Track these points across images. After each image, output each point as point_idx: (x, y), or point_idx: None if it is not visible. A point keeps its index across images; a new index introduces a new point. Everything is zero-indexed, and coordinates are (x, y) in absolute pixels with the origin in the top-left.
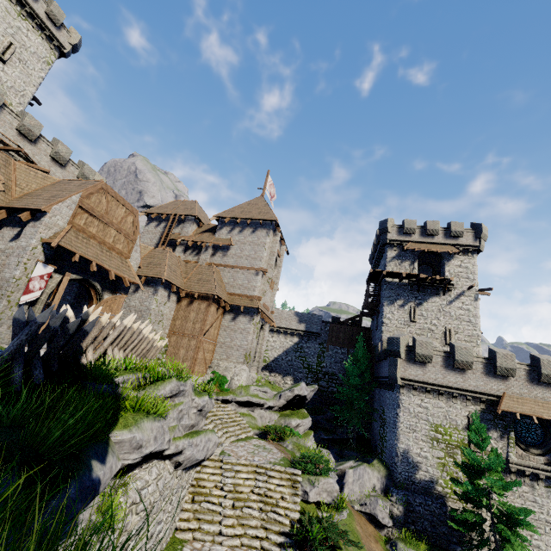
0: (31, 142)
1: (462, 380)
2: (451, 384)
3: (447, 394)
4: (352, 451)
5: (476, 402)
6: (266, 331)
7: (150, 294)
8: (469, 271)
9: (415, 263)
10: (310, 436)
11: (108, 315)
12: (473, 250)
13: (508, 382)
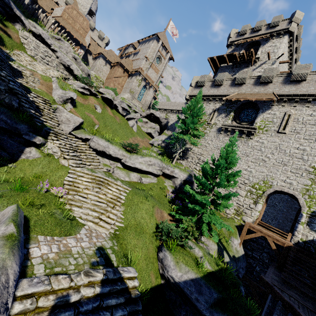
0: None
1: (217, 91)
2: (210, 94)
3: (208, 100)
4: None
5: (221, 102)
6: (150, 91)
7: (98, 60)
8: (276, 47)
9: (240, 51)
10: (151, 128)
11: (45, 14)
12: (285, 33)
13: (241, 87)
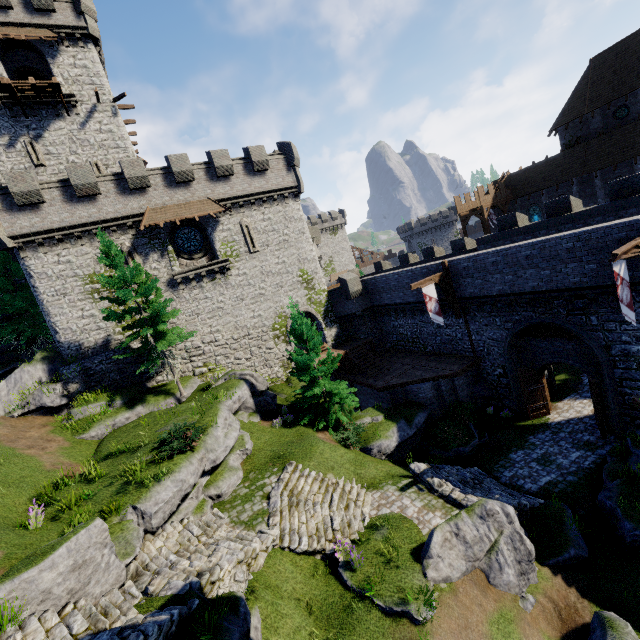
0: None
1: (97, 210)
2: (85, 220)
3: (88, 235)
4: None
5: (125, 231)
6: None
7: None
8: (91, 73)
9: None
10: None
11: None
12: (84, 38)
13: (148, 195)
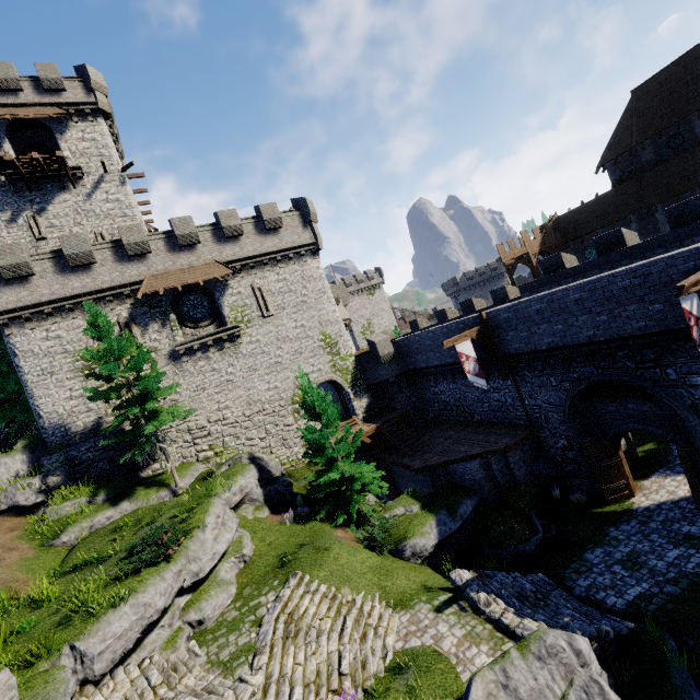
0: None
1: (91, 280)
2: (78, 291)
3: (81, 307)
4: None
5: (123, 300)
6: None
7: None
8: (100, 145)
9: (4, 144)
10: None
11: None
12: (94, 113)
13: (148, 261)
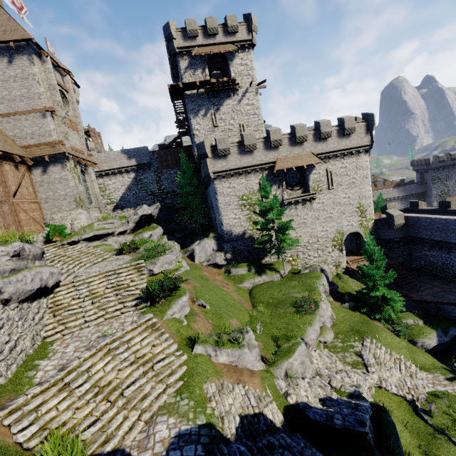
0: None
1: (252, 159)
2: (246, 165)
3: (245, 173)
4: (200, 236)
5: (263, 171)
6: (91, 174)
7: None
8: (249, 68)
9: (206, 69)
10: (163, 239)
11: None
12: (249, 46)
13: (279, 150)
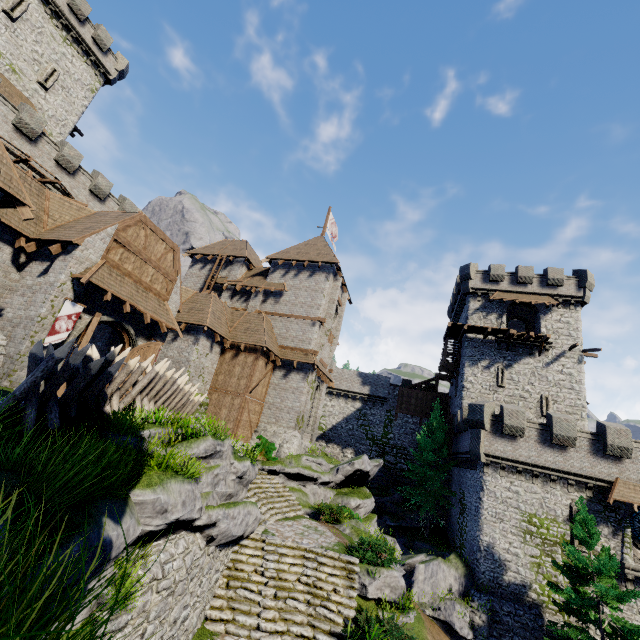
0: (69, 174)
1: (563, 459)
2: (548, 464)
3: (543, 477)
4: (424, 543)
5: (581, 488)
6: (323, 392)
7: (190, 344)
8: (571, 327)
9: (503, 316)
10: (372, 520)
11: (137, 358)
12: (575, 302)
13: (622, 465)
